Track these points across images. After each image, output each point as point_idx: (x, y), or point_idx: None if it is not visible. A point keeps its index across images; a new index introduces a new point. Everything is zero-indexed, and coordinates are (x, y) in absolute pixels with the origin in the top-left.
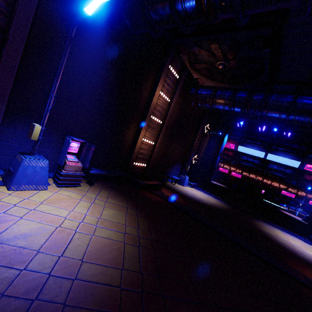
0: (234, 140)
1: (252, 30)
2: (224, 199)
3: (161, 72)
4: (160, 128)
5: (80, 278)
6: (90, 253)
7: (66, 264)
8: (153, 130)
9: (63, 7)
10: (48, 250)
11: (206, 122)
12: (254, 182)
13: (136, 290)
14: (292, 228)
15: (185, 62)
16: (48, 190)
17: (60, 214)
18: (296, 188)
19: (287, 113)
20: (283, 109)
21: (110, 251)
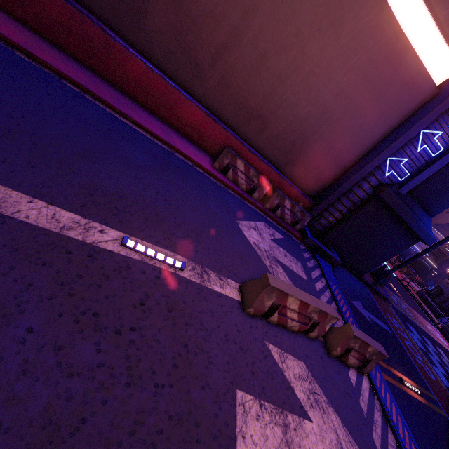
0: None
1: None
2: None
3: None
4: None
5: None
6: None
7: None
8: None
9: None
10: None
11: None
12: None
13: None
14: None
15: None
16: None
17: None
18: None
19: None
20: None
21: None
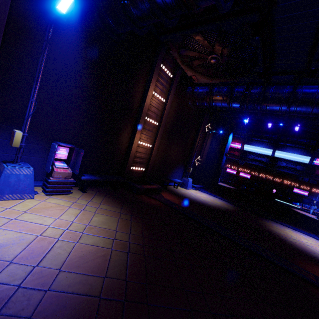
0: (239, 139)
1: (239, 18)
2: (231, 200)
3: (153, 72)
4: (157, 130)
5: (54, 288)
6: (71, 261)
7: (40, 274)
8: (149, 133)
9: (40, 9)
10: (22, 260)
11: (207, 121)
12: (264, 181)
13: (118, 299)
14: (305, 226)
15: (176, 59)
16: (35, 199)
17: (44, 222)
18: (309, 185)
19: (287, 104)
20: (283, 100)
21: (94, 258)
